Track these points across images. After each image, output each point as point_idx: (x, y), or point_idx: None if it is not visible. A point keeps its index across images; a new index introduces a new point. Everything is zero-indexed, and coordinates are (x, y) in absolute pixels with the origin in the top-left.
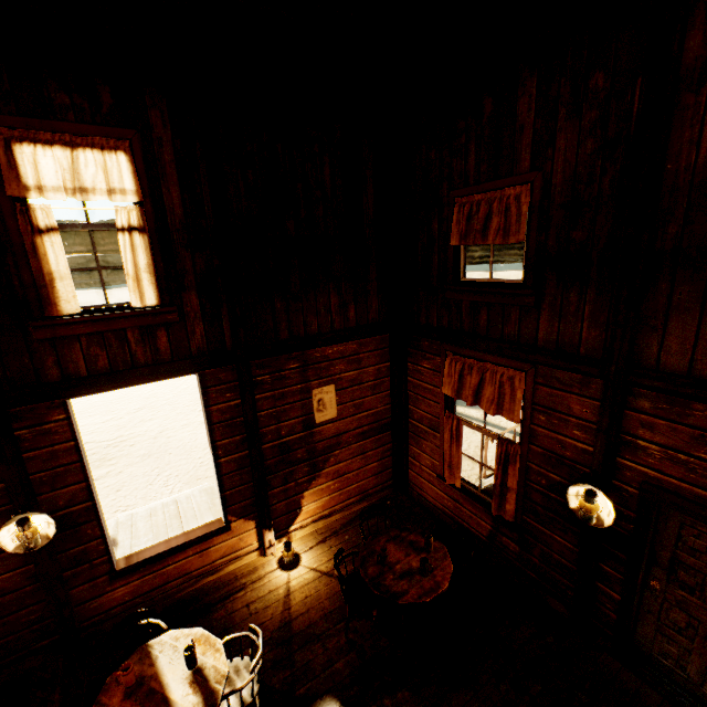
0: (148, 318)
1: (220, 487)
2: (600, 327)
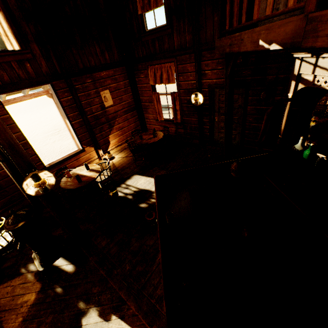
0: (18, 56)
1: (76, 134)
2: (190, 34)
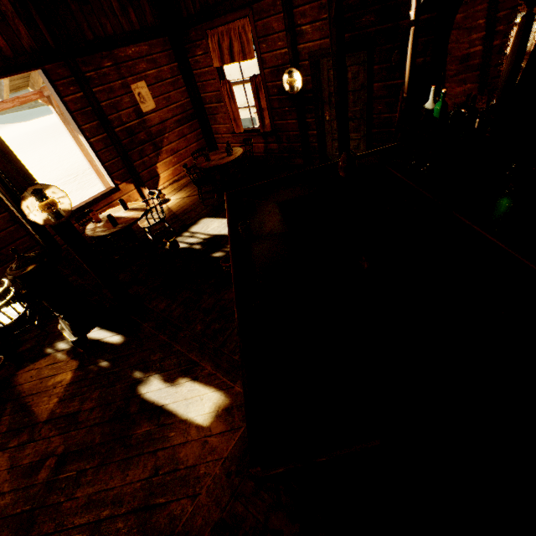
0: None
1: (100, 161)
2: None
